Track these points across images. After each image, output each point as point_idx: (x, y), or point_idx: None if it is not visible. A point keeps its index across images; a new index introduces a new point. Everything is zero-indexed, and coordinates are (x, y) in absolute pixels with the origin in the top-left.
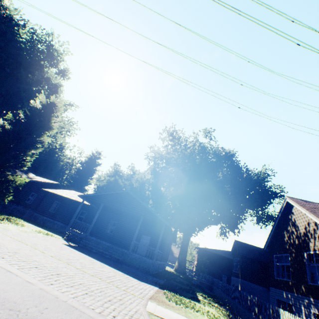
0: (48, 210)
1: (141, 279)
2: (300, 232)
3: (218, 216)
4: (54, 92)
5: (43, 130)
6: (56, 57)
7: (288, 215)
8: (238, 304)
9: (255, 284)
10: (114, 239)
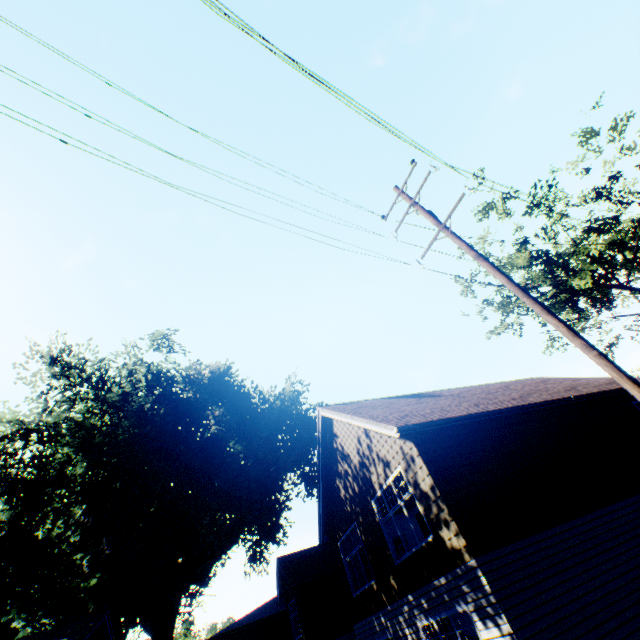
0: None
1: None
2: (355, 463)
3: (232, 522)
4: None
5: None
6: None
7: (332, 441)
8: None
9: (340, 636)
10: None
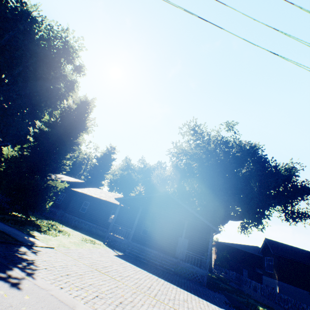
0: (78, 210)
1: (215, 302)
2: None
3: (244, 212)
4: (70, 89)
5: (78, 131)
6: (72, 53)
7: None
8: None
9: (295, 286)
10: (149, 241)
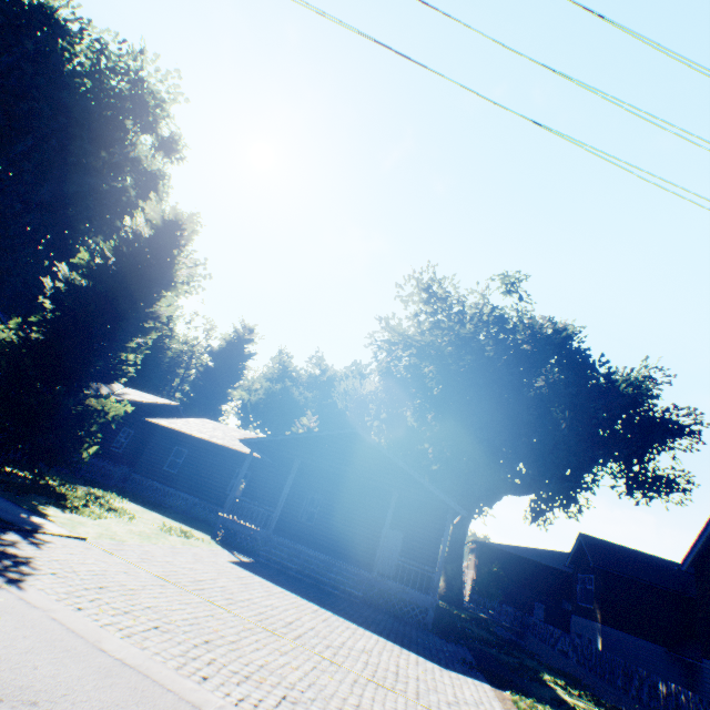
0: (162, 468)
1: (438, 659)
2: None
3: (536, 477)
4: (149, 193)
5: (157, 288)
6: (152, 109)
7: None
8: (622, 695)
9: (638, 637)
10: (318, 535)
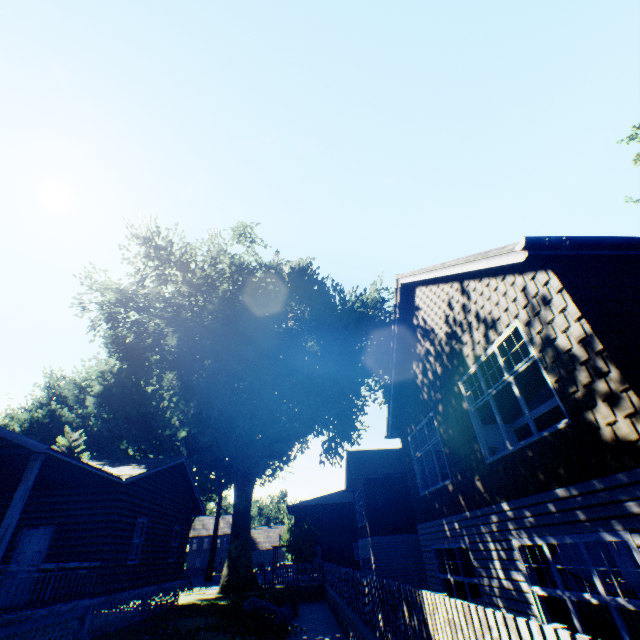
0: None
1: None
2: (440, 337)
3: (306, 412)
4: None
5: None
6: None
7: (412, 319)
8: (353, 617)
9: (404, 533)
10: None
